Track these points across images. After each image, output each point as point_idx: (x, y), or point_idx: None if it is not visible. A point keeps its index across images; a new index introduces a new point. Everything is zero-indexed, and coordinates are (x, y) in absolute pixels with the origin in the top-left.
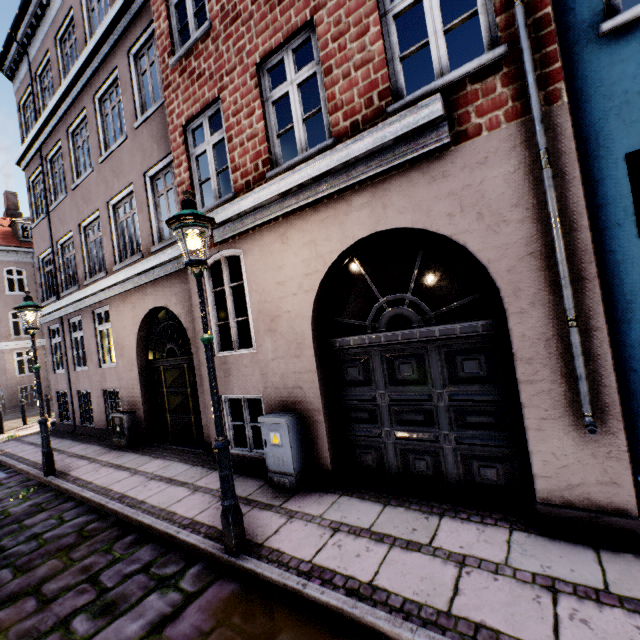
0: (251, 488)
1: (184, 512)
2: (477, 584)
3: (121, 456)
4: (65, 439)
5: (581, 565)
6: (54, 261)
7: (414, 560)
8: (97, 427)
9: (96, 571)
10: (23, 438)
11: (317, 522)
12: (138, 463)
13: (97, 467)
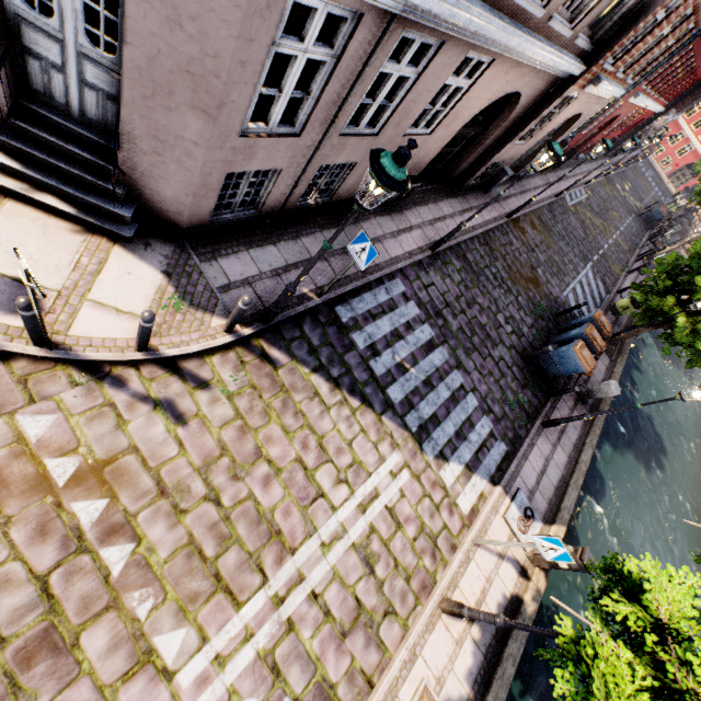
0: (482, 198)
1: (489, 218)
2: (519, 199)
3: (421, 214)
4: (316, 234)
5: (518, 188)
6: None
7: (514, 200)
8: (336, 201)
9: (501, 244)
10: (223, 282)
11: (501, 200)
12: (439, 212)
13: (433, 228)
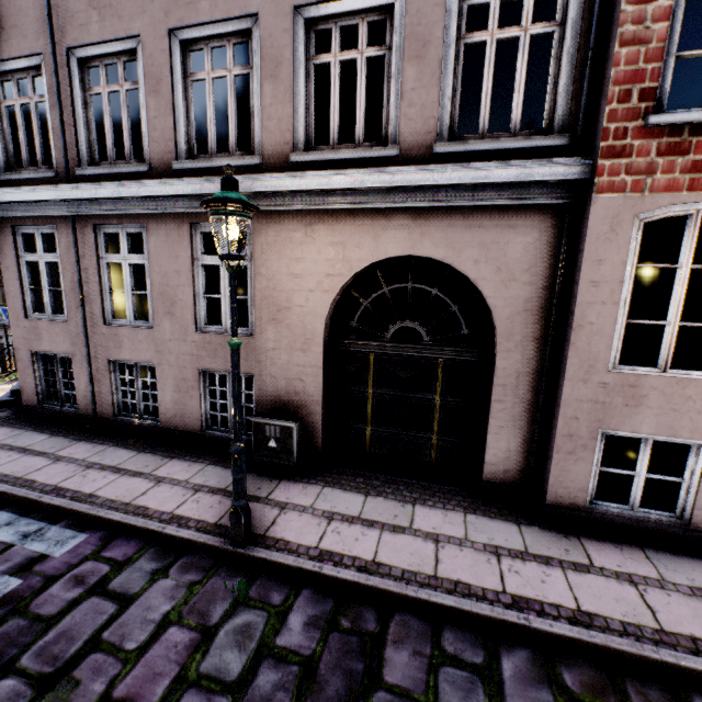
0: None
1: None
2: None
3: (324, 496)
4: (101, 444)
5: None
6: (58, 91)
7: None
8: (168, 427)
9: None
10: None
11: None
12: (394, 515)
13: (319, 522)
